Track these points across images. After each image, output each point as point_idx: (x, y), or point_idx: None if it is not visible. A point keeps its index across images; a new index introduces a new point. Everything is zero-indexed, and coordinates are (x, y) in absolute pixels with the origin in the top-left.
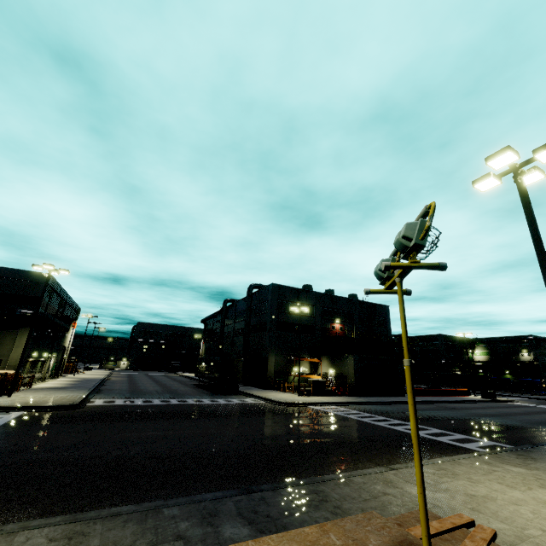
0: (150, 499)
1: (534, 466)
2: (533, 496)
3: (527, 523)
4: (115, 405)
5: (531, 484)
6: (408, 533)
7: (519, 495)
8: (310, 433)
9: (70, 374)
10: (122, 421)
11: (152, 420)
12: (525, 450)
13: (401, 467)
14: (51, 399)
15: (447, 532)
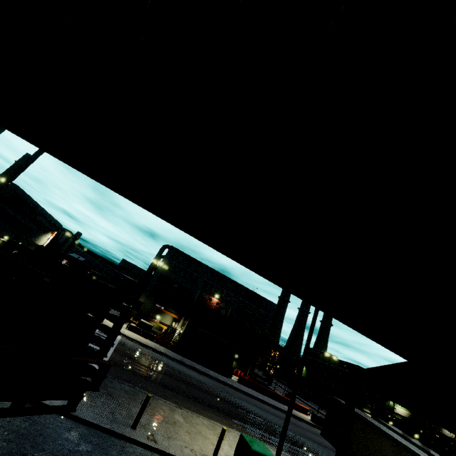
0: None
1: None
2: None
3: None
4: None
5: None
6: None
7: None
8: None
9: None
10: None
11: None
12: None
13: None
14: None
15: None
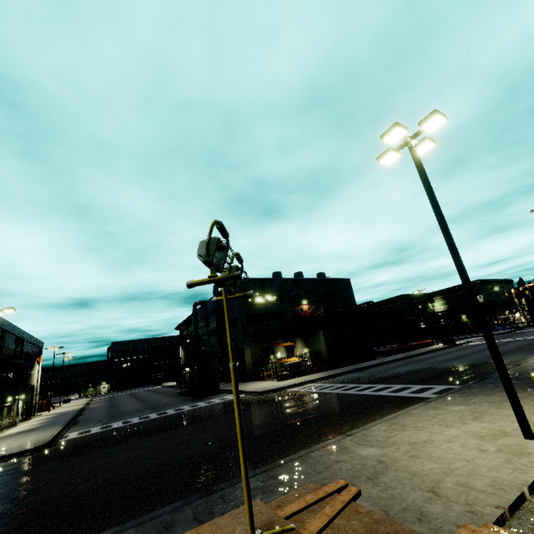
0: (111, 526)
1: (473, 401)
2: (466, 430)
3: (455, 457)
4: (90, 434)
5: (466, 419)
6: (275, 515)
7: (454, 432)
8: (283, 417)
9: (45, 411)
10: (95, 450)
11: (127, 441)
12: (469, 387)
13: (357, 431)
14: (19, 445)
15: (317, 502)
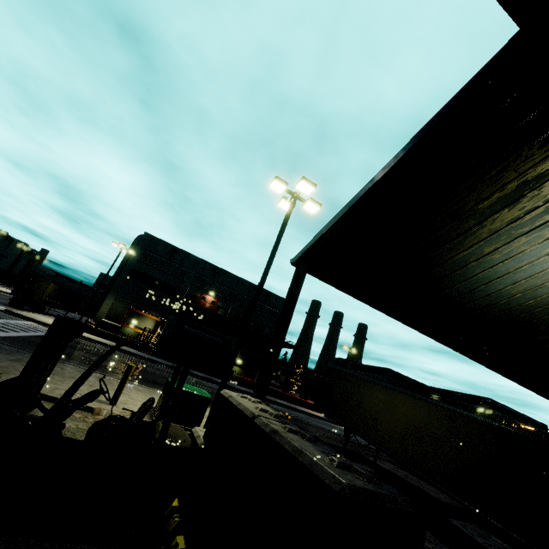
0: None
1: None
2: None
3: None
4: None
5: None
6: None
7: None
8: None
9: None
10: None
11: None
12: None
13: None
14: None
15: None
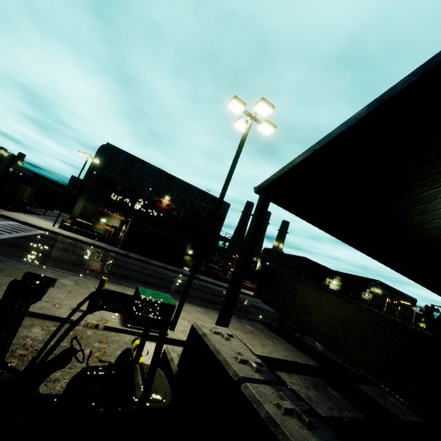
0: None
1: None
2: None
3: None
4: None
5: None
6: None
7: None
8: None
9: None
10: None
11: None
12: None
13: None
14: None
15: None
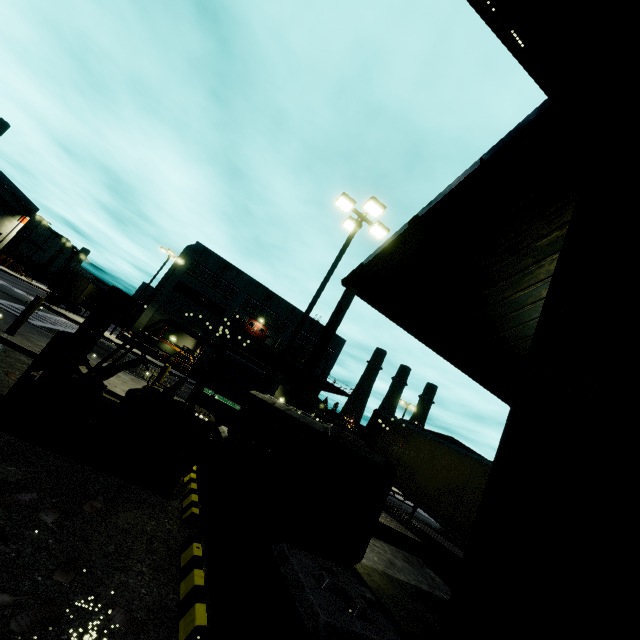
0: None
1: None
2: None
3: None
4: None
5: None
6: None
7: None
8: None
9: (8, 269)
10: None
11: None
12: None
13: None
14: None
15: None
